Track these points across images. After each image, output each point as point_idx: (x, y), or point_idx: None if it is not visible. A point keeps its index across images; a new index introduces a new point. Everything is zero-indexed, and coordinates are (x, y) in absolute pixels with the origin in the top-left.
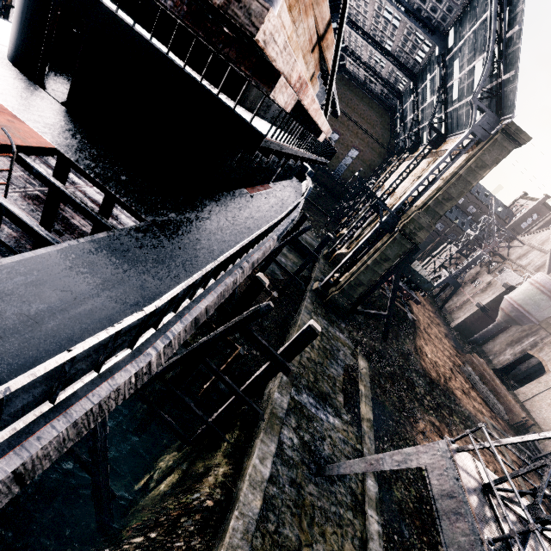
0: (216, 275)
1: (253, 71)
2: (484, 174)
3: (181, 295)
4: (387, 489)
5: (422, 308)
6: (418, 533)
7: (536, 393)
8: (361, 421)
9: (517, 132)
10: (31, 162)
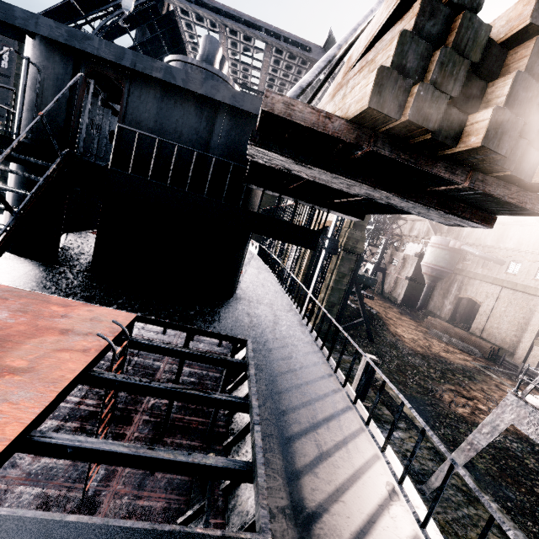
0: (329, 356)
1: (480, 220)
2: None
3: (336, 387)
4: (472, 467)
5: (371, 301)
6: (516, 488)
7: (484, 324)
8: (412, 421)
9: None
10: (136, 339)
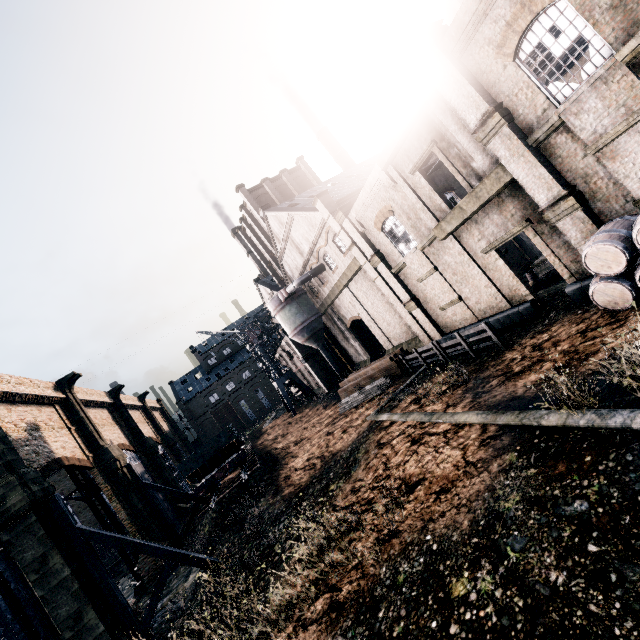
0: None
1: None
2: None
3: None
4: None
5: (299, 424)
6: None
7: (381, 332)
8: None
9: None
10: None
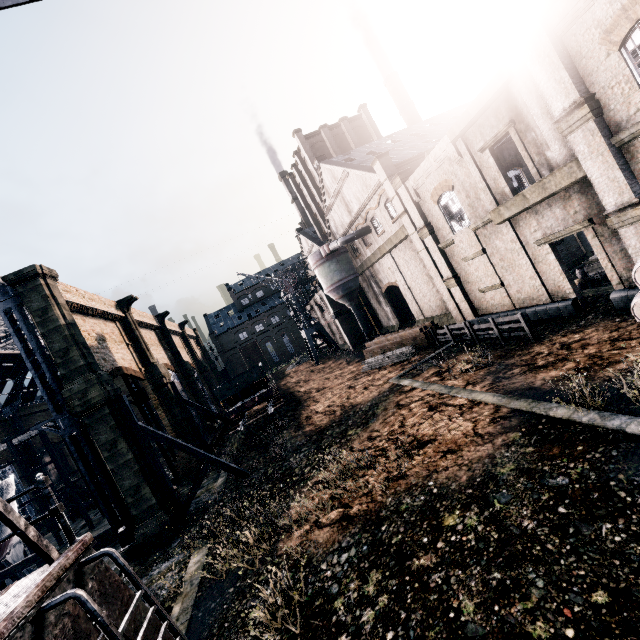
0: None
1: None
2: (55, 311)
3: None
4: None
5: (321, 373)
6: None
7: (415, 302)
8: None
9: (19, 274)
10: None
